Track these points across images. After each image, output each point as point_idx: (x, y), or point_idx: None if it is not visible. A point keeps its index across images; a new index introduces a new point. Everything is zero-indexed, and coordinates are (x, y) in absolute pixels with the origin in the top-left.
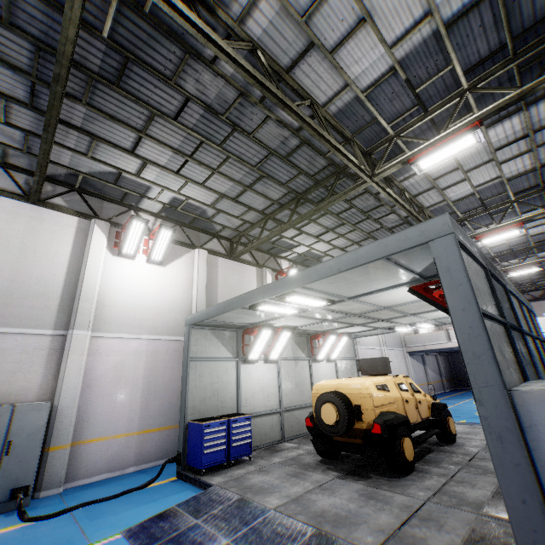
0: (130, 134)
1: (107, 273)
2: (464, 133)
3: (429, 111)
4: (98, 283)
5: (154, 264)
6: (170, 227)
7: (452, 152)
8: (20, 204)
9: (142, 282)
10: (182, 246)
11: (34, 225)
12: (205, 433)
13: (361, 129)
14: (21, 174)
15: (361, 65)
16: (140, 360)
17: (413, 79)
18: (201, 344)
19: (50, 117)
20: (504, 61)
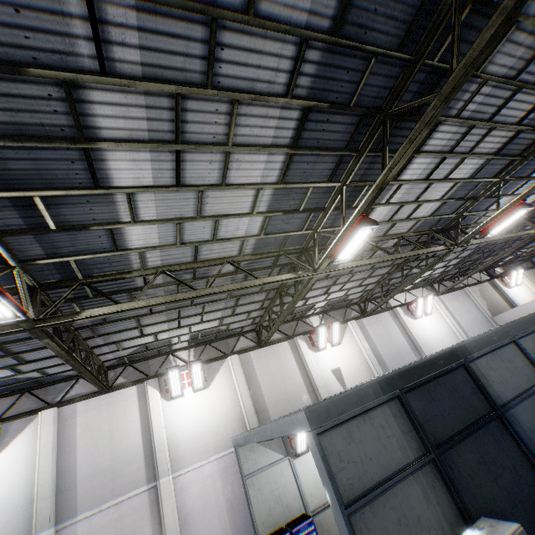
0: (134, 330)
1: (169, 418)
2: (353, 232)
3: (326, 207)
4: (164, 431)
5: (200, 390)
6: (197, 361)
7: (358, 241)
8: (99, 398)
9: (196, 411)
10: (216, 361)
11: (111, 409)
12: None
13: (282, 244)
14: None
15: (242, 228)
16: (216, 481)
17: (290, 207)
18: (250, 458)
19: (78, 370)
20: (355, 157)
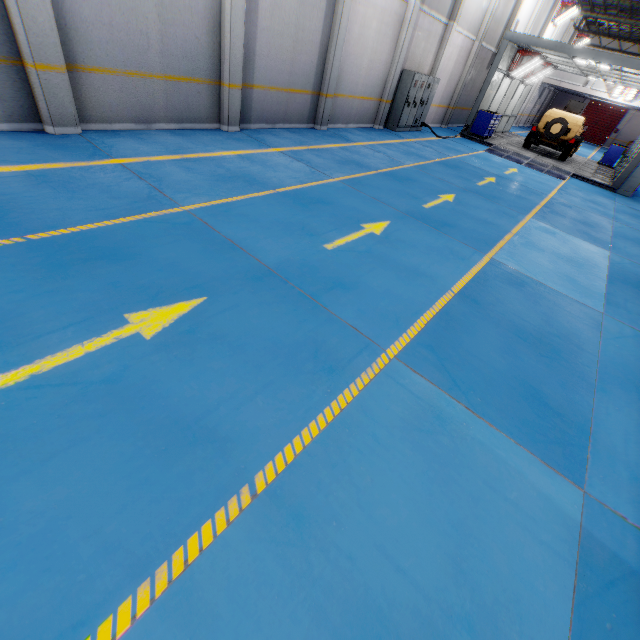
0: None
1: None
2: None
3: None
4: None
5: None
6: None
7: None
8: None
9: None
10: None
11: None
12: (491, 120)
13: None
14: None
15: None
16: (456, 54)
17: None
18: (503, 58)
19: None
20: None
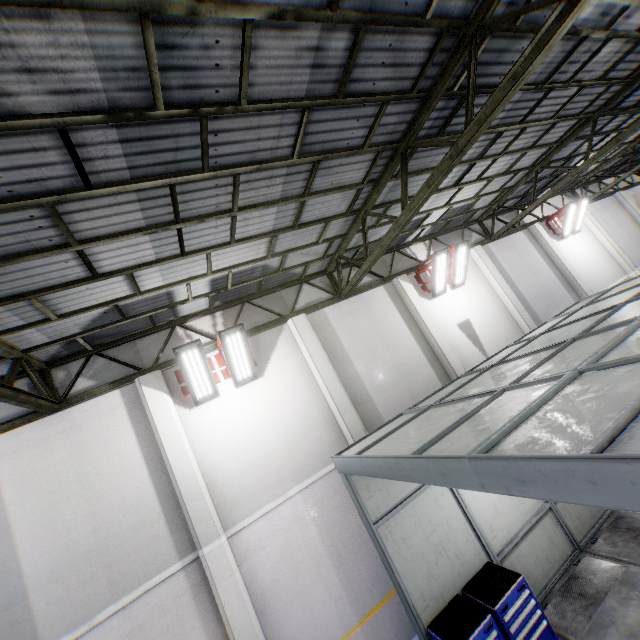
0: (63, 258)
1: (198, 439)
2: None
3: None
4: (193, 463)
5: (247, 382)
6: (234, 328)
7: None
8: (42, 424)
9: (247, 418)
10: (268, 329)
11: (74, 439)
12: None
13: None
14: (18, 381)
15: None
16: (306, 527)
17: None
18: (377, 489)
19: None
20: None
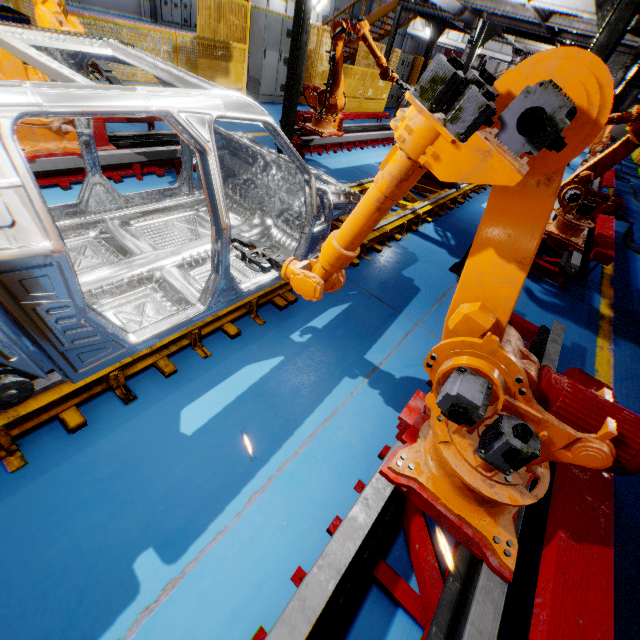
0: None
1: None
2: None
3: None
4: None
5: None
6: None
7: None
8: None
9: None
10: None
11: None
12: None
13: None
14: None
15: None
16: None
17: None
18: None
19: None
20: None
